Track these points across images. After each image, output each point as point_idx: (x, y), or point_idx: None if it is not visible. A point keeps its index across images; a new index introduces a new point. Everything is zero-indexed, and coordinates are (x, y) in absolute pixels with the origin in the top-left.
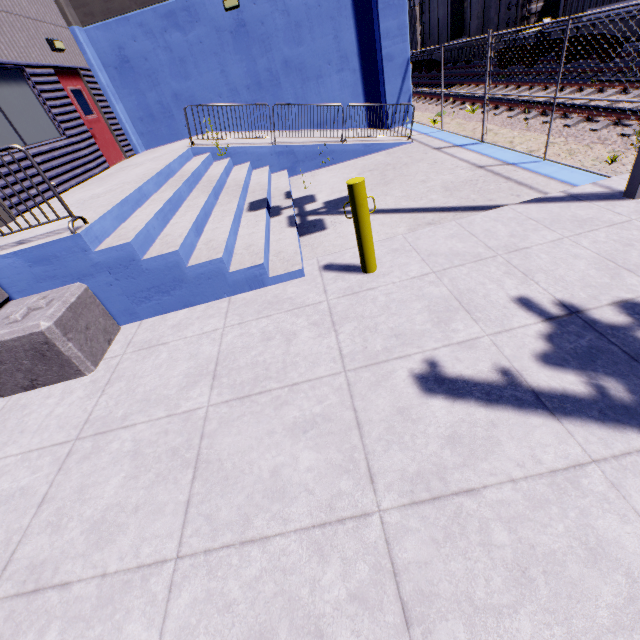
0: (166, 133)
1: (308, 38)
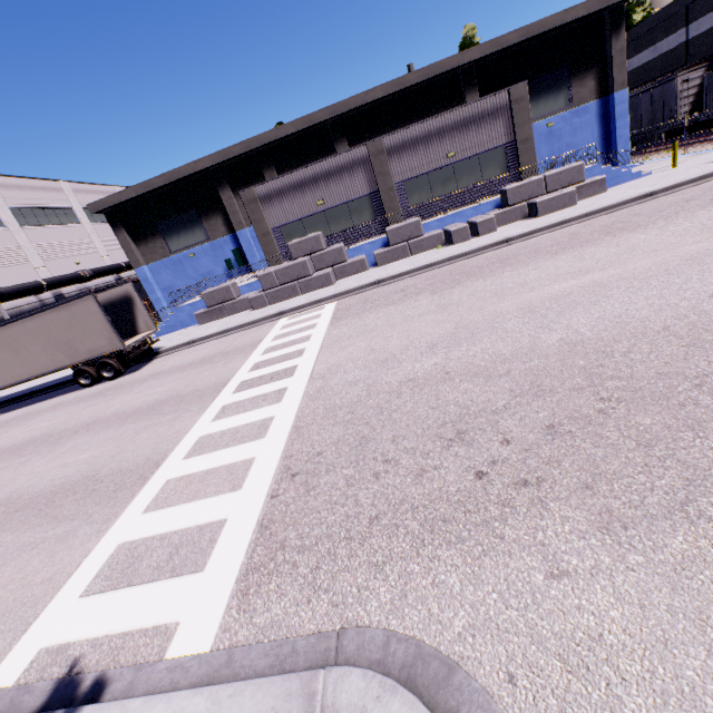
0: None
1: (579, 134)
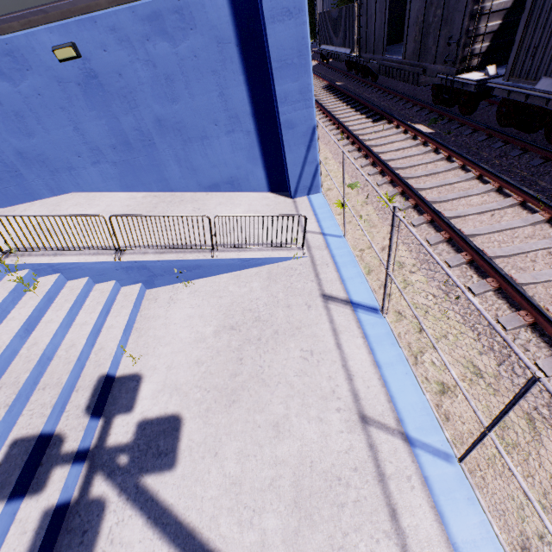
0: (18, 192)
1: (185, 94)
